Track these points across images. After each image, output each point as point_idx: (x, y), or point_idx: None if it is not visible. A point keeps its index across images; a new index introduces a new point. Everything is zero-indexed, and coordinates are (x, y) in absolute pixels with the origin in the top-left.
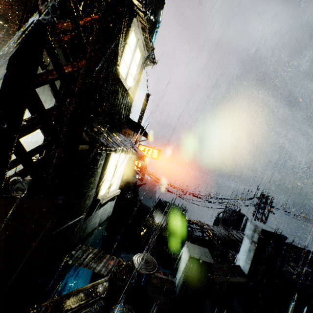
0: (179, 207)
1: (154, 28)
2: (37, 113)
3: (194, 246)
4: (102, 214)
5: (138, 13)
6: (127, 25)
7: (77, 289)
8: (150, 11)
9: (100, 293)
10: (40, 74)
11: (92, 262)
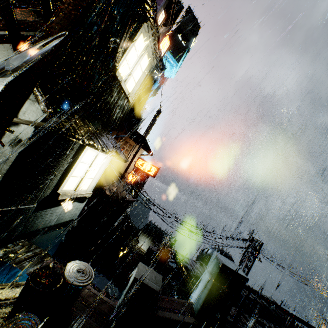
0: (167, 235)
1: (183, 52)
2: None
3: (147, 268)
4: (63, 214)
5: (149, 19)
6: (136, 27)
7: None
8: (182, 37)
9: (14, 296)
10: None
11: (26, 262)
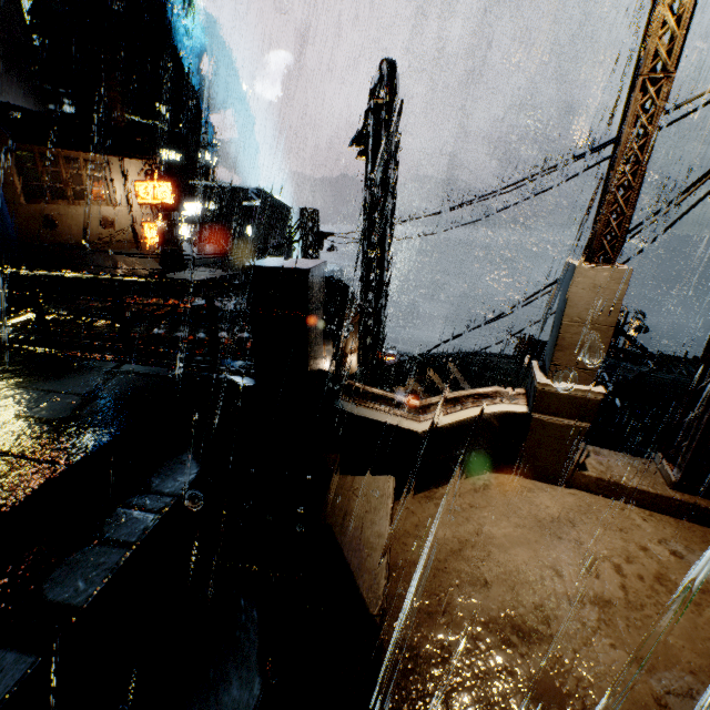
0: None
1: None
2: None
3: None
4: None
5: None
6: None
7: None
8: None
9: None
10: None
11: None
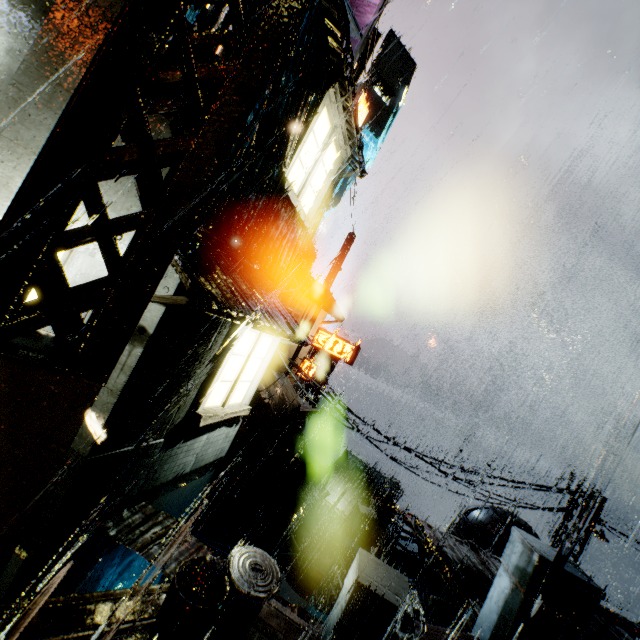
0: (384, 479)
1: (386, 117)
2: (89, 215)
3: (377, 562)
4: (205, 450)
5: (339, 81)
6: (315, 98)
7: (103, 592)
8: (383, 89)
9: (147, 613)
10: (109, 150)
11: (155, 545)
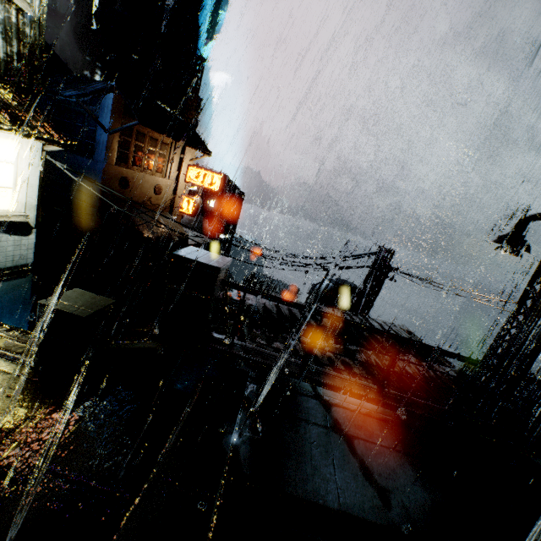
0: (284, 285)
1: None
2: None
3: (87, 294)
4: None
5: None
6: None
7: None
8: None
9: None
10: None
11: None
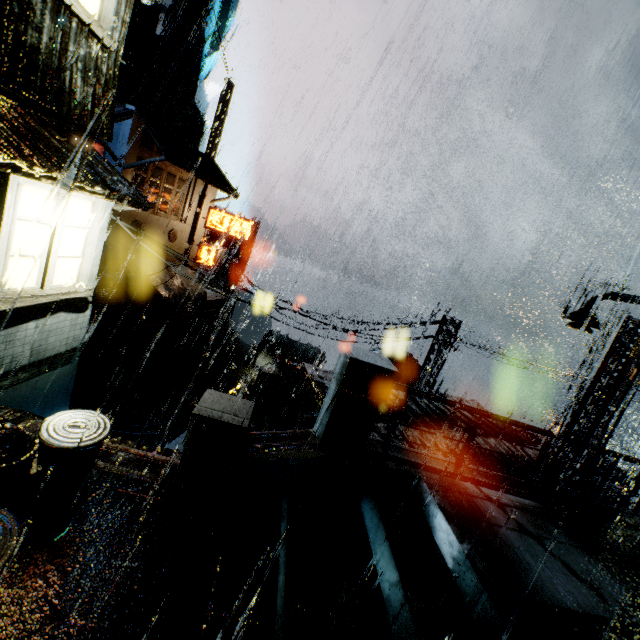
0: (307, 347)
1: None
2: None
3: (224, 397)
4: (43, 340)
5: None
6: None
7: None
8: None
9: None
10: None
11: None
